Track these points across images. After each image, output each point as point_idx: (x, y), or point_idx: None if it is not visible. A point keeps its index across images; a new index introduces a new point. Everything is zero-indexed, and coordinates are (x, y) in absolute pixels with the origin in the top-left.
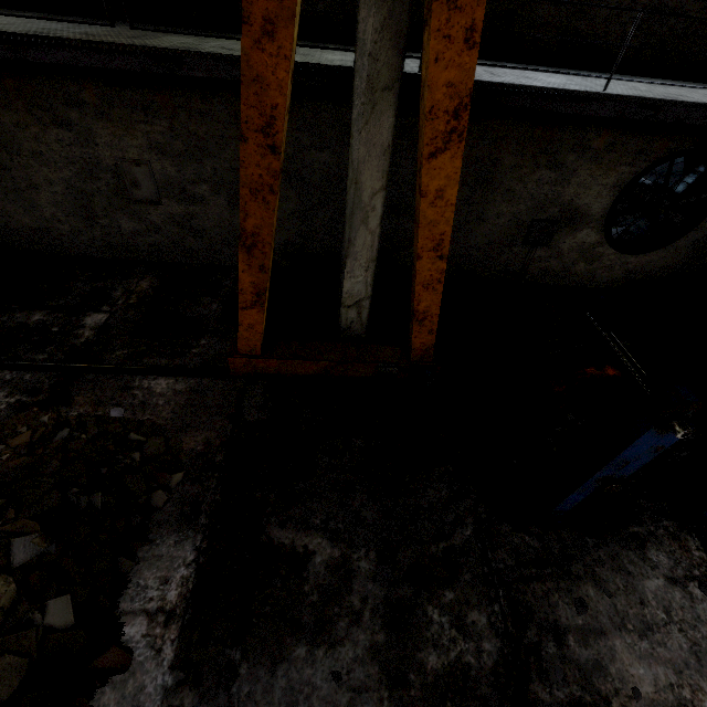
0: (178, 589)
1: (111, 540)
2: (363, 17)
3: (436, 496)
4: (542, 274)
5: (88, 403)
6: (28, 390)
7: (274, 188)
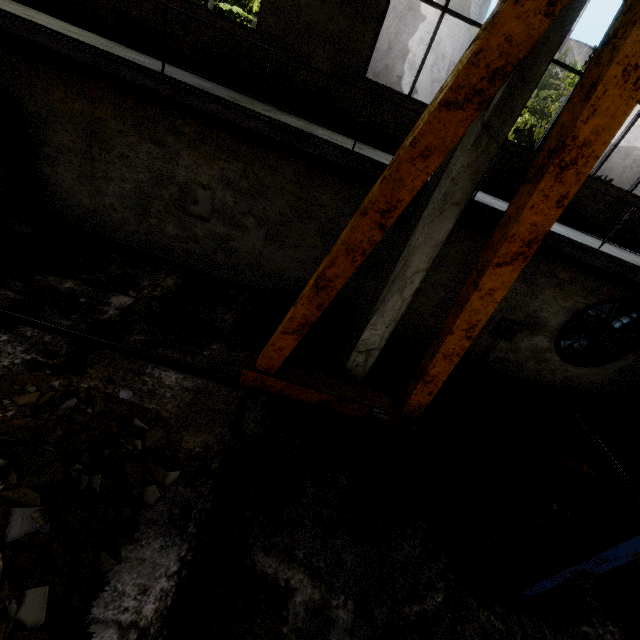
0: (156, 603)
1: (99, 530)
2: (457, 155)
3: (411, 552)
4: (500, 362)
5: (100, 378)
6: (45, 351)
7: (366, 252)
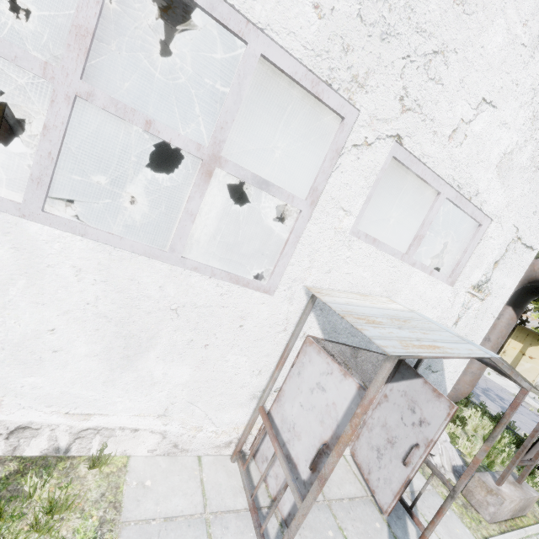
0: None
1: None
2: None
3: None
4: None
5: None
6: None
7: None
